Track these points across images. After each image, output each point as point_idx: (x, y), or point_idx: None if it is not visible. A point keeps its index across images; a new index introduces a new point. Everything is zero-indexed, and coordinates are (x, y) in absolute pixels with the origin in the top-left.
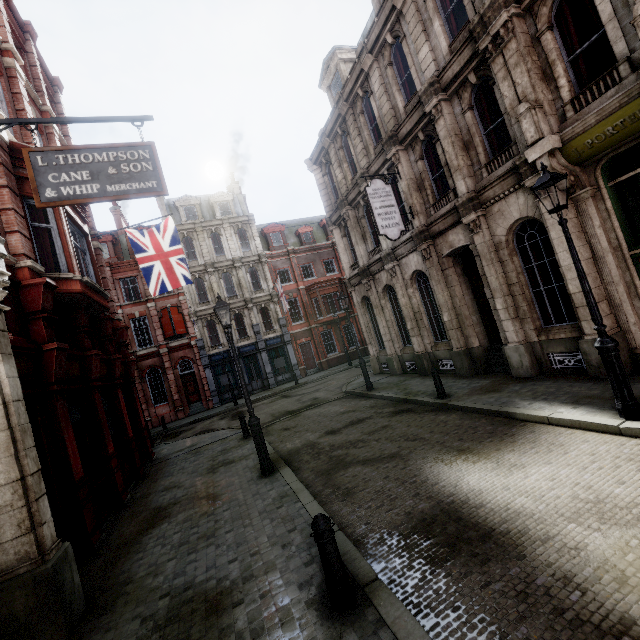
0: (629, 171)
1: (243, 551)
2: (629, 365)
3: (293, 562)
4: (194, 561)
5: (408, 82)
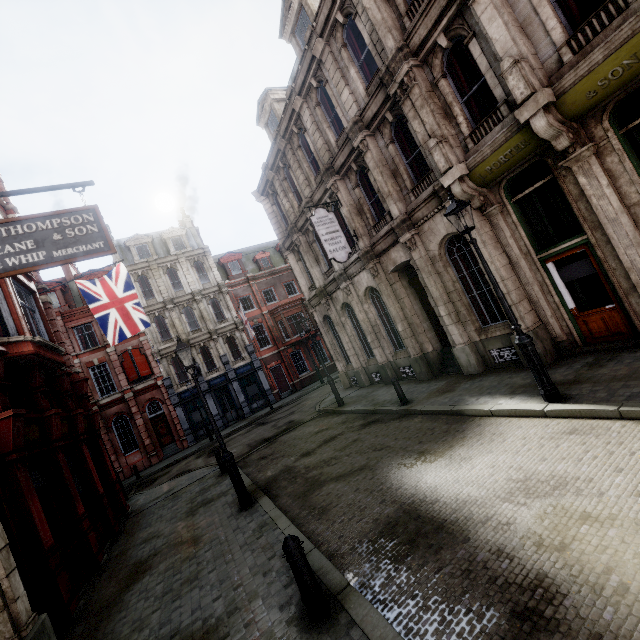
0: (525, 189)
1: (226, 587)
2: (553, 353)
3: (274, 587)
4: (179, 607)
5: (336, 120)
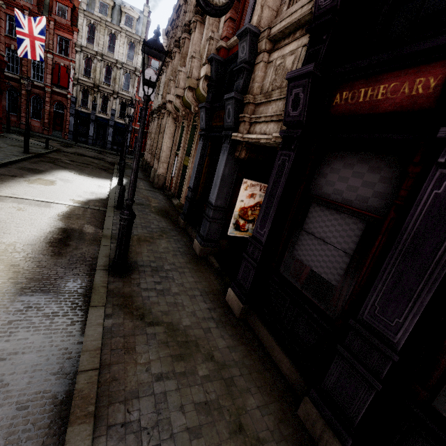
0: None
1: None
2: (161, 186)
3: None
4: None
5: None
